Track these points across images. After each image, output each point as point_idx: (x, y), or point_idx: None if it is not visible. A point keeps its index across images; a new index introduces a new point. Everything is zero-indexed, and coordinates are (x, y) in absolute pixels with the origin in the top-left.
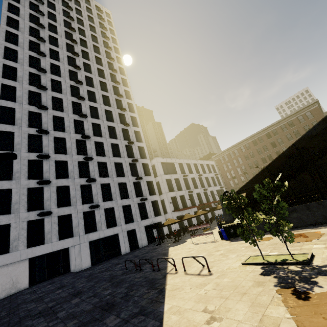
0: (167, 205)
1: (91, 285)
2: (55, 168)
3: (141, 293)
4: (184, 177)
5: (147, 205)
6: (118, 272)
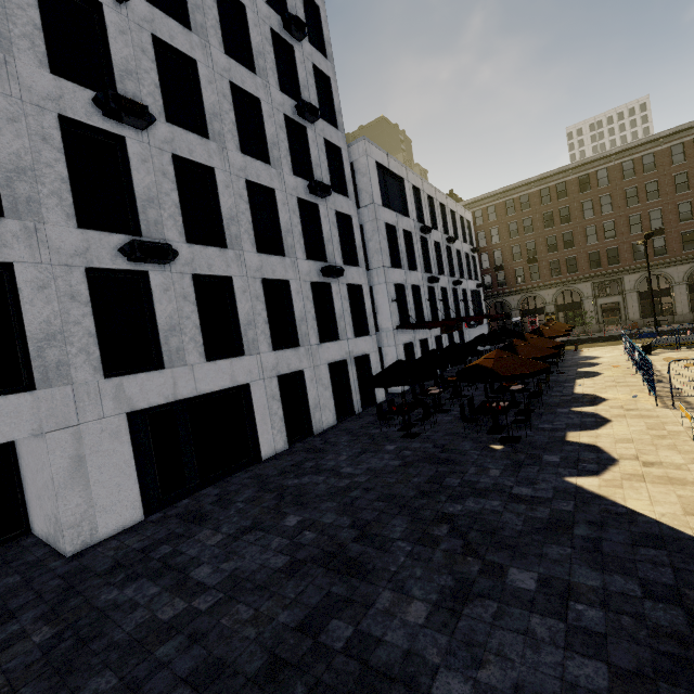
0: (382, 307)
1: None
2: None
3: None
4: (422, 234)
5: (336, 294)
6: None
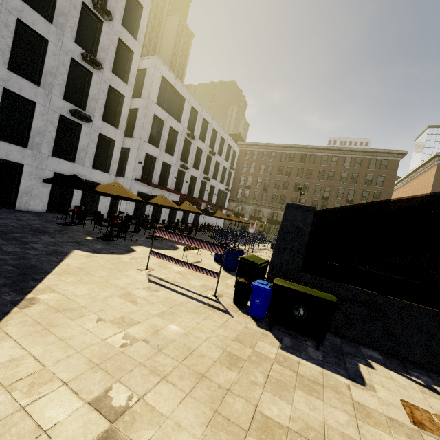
0: (131, 163)
1: None
2: None
3: None
4: (188, 138)
5: (85, 134)
6: None
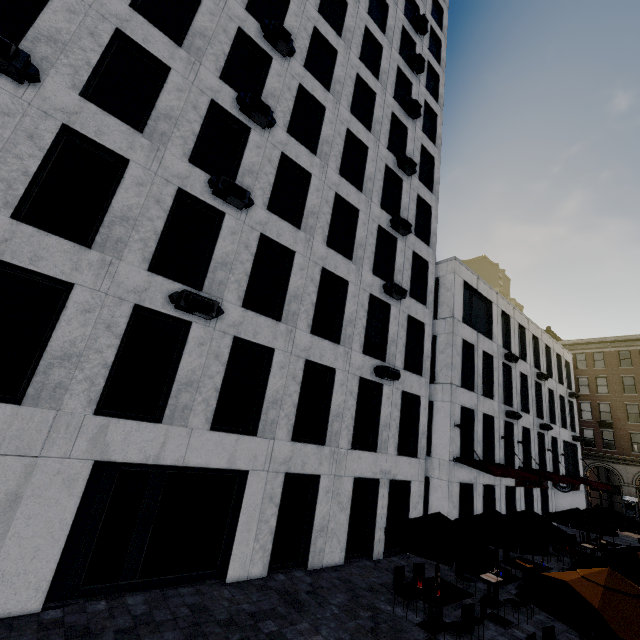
0: (440, 428)
1: None
2: (105, 65)
3: None
4: (506, 361)
5: (387, 398)
6: None
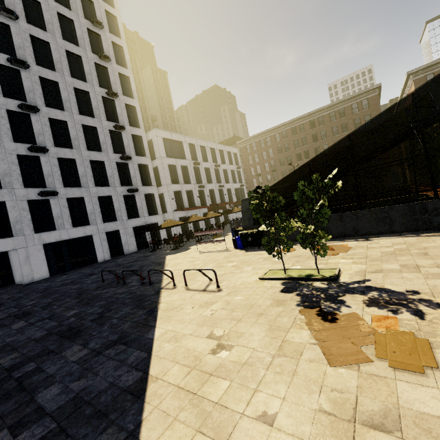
0: (167, 202)
1: (47, 303)
2: None
3: (123, 313)
4: (195, 166)
5: (138, 199)
6: (91, 285)
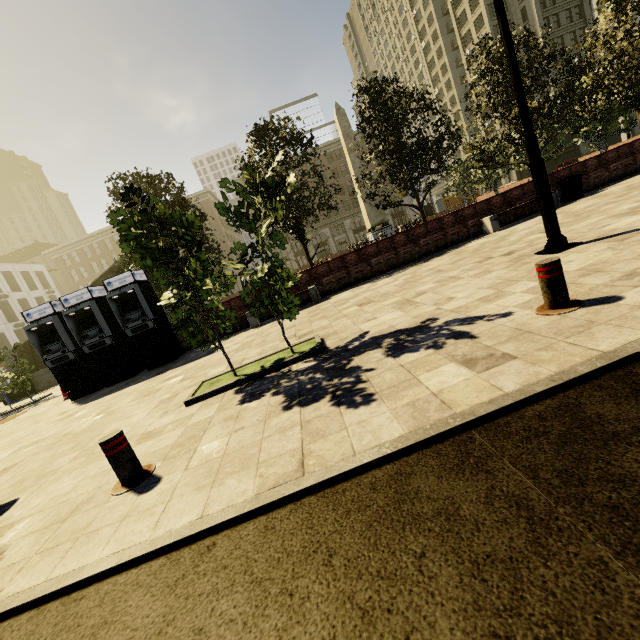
0: None
1: None
2: None
3: None
4: None
5: None
6: None
